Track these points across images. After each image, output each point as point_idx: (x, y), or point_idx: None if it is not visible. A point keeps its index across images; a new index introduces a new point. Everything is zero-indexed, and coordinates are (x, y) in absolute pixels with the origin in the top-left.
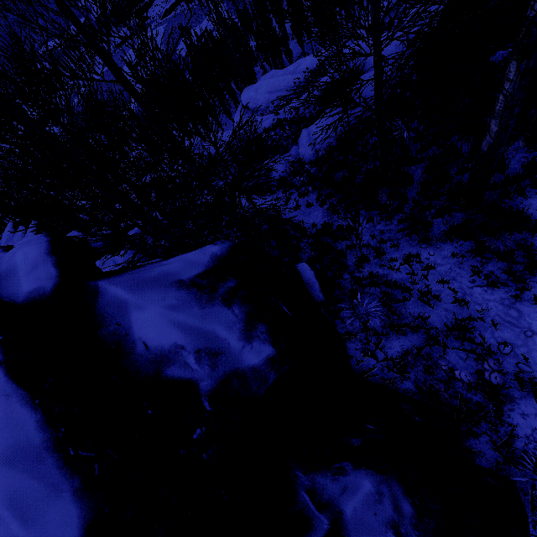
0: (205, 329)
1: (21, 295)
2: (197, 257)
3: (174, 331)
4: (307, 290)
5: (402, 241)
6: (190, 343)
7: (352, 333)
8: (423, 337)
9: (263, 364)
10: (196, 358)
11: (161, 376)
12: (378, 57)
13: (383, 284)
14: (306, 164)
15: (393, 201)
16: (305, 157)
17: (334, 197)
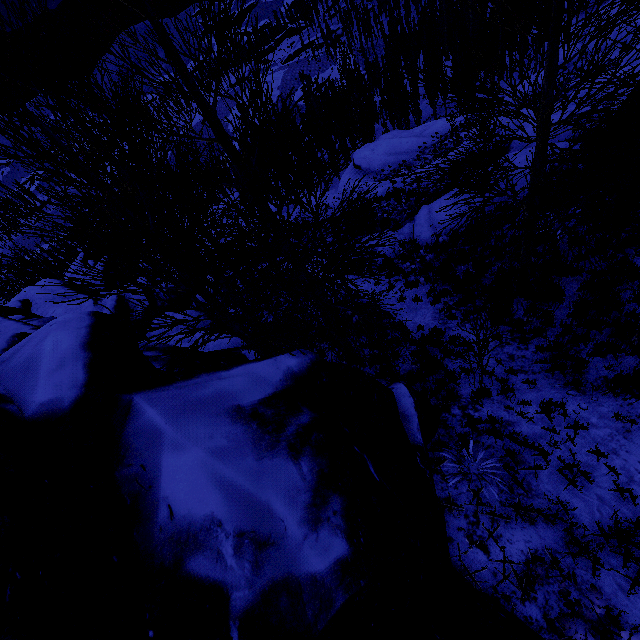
0: (256, 497)
1: (31, 406)
2: (267, 371)
3: (213, 493)
4: (402, 428)
5: (540, 376)
6: (231, 518)
7: (456, 503)
8: (561, 536)
9: (328, 573)
10: (235, 547)
11: (180, 569)
12: (545, 144)
13: (507, 435)
14: (421, 248)
15: (531, 318)
16: (421, 238)
17: (451, 296)
